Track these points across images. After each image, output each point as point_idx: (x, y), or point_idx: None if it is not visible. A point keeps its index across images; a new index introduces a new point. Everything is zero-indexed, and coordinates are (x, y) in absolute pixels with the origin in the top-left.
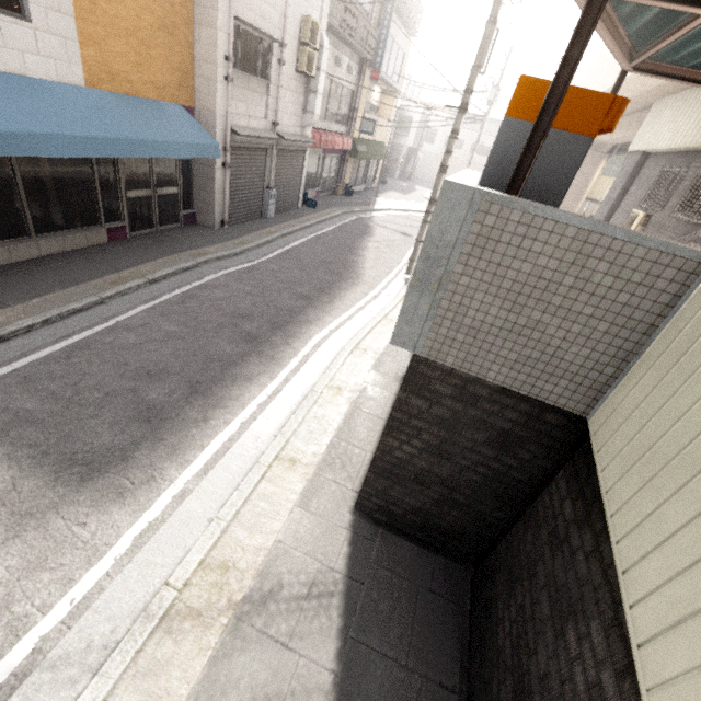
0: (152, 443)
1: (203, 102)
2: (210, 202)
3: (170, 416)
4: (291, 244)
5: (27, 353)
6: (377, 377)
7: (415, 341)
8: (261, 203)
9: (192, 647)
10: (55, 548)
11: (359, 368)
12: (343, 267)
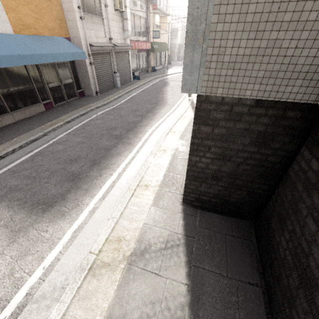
0: (76, 189)
1: (73, 33)
2: (88, 83)
3: (83, 176)
4: (131, 96)
5: (13, 161)
6: (182, 142)
7: (196, 85)
8: (113, 80)
9: (107, 282)
10: (33, 244)
11: (173, 140)
12: (157, 100)
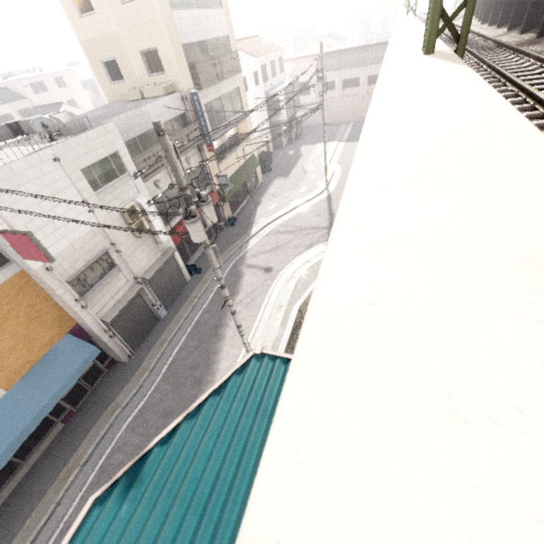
0: None
1: (79, 321)
2: (115, 354)
3: None
4: (175, 350)
5: None
6: None
7: None
8: (153, 315)
9: None
10: None
11: None
12: (205, 368)
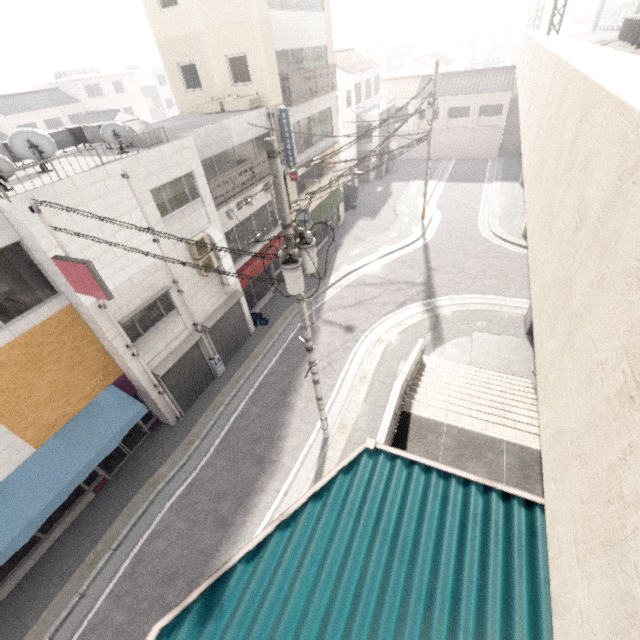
0: None
1: (126, 371)
2: (162, 414)
3: None
4: (232, 417)
5: None
6: None
7: None
8: (209, 371)
9: None
10: None
11: None
12: (269, 443)
